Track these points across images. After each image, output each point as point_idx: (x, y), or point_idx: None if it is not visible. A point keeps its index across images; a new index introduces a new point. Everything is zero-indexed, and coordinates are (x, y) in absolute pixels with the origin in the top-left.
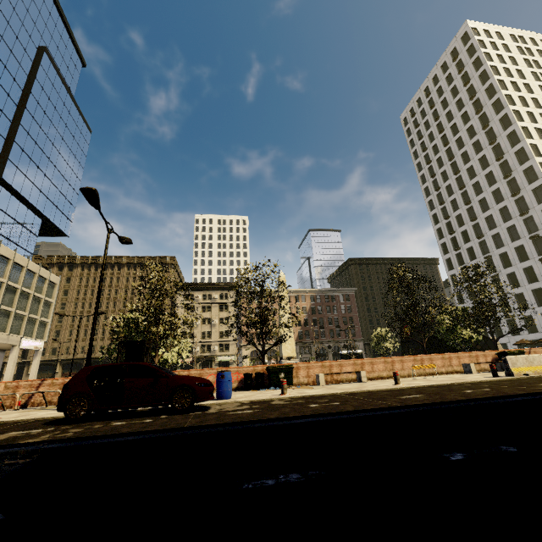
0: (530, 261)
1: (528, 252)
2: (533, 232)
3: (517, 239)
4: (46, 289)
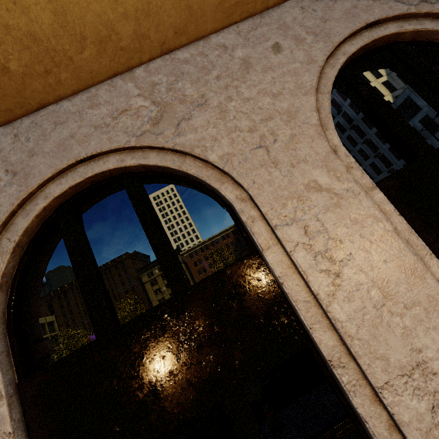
0: (359, 145)
1: (355, 139)
2: (352, 122)
3: (345, 131)
4: (48, 329)
